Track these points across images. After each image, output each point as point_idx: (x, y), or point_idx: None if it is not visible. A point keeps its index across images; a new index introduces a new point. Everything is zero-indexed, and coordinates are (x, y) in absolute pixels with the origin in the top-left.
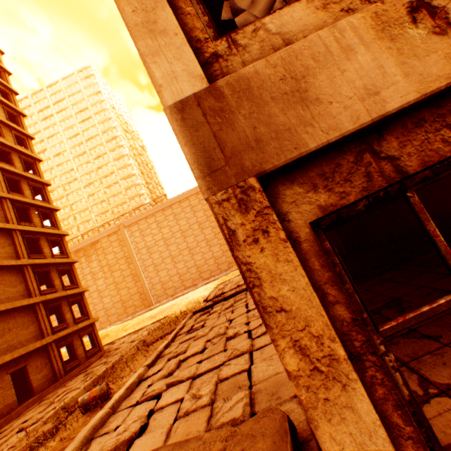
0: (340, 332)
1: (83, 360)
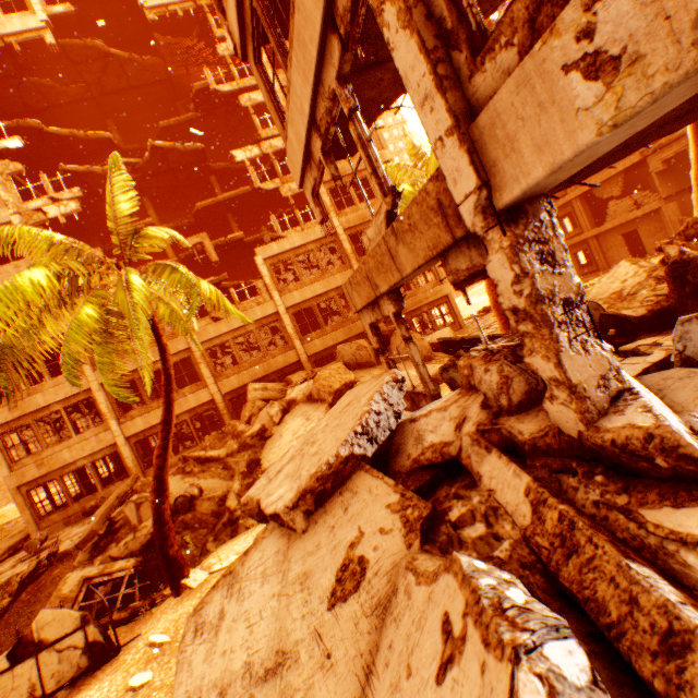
0: (30, 504)
1: None
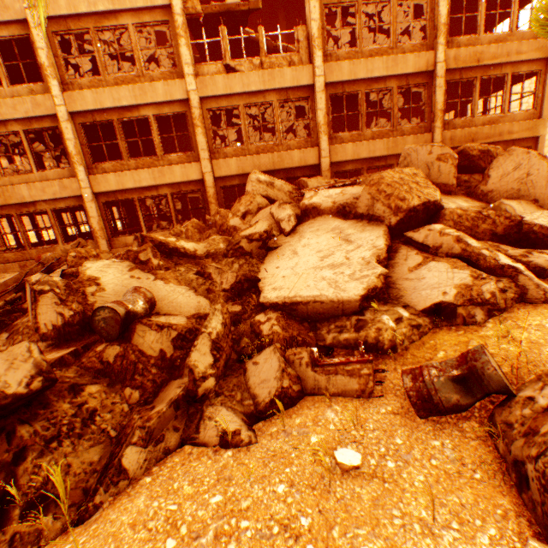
0: None
1: None
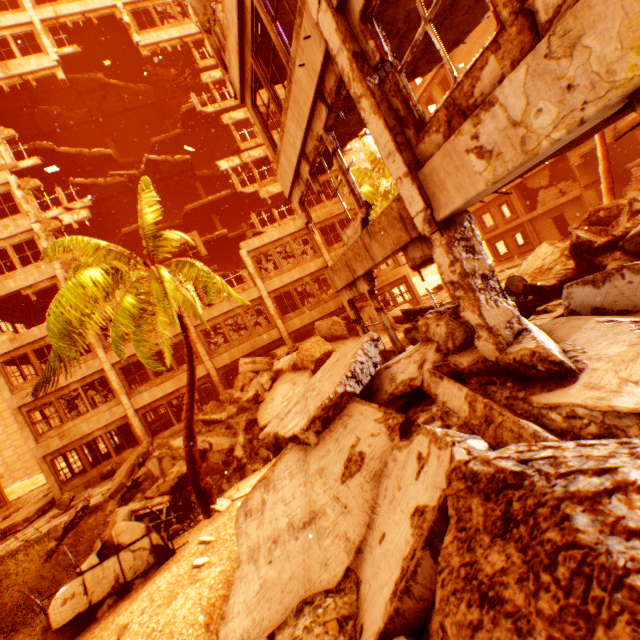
0: (54, 471)
1: None
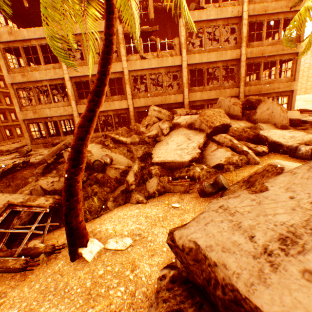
0: (28, 131)
1: (16, 137)
